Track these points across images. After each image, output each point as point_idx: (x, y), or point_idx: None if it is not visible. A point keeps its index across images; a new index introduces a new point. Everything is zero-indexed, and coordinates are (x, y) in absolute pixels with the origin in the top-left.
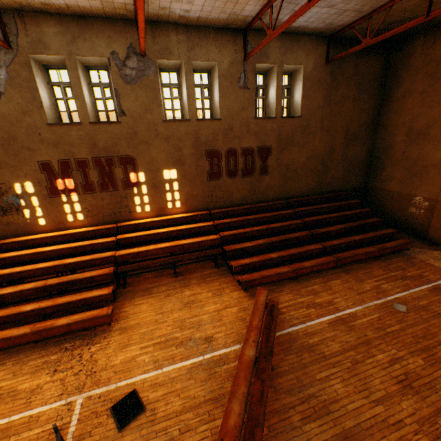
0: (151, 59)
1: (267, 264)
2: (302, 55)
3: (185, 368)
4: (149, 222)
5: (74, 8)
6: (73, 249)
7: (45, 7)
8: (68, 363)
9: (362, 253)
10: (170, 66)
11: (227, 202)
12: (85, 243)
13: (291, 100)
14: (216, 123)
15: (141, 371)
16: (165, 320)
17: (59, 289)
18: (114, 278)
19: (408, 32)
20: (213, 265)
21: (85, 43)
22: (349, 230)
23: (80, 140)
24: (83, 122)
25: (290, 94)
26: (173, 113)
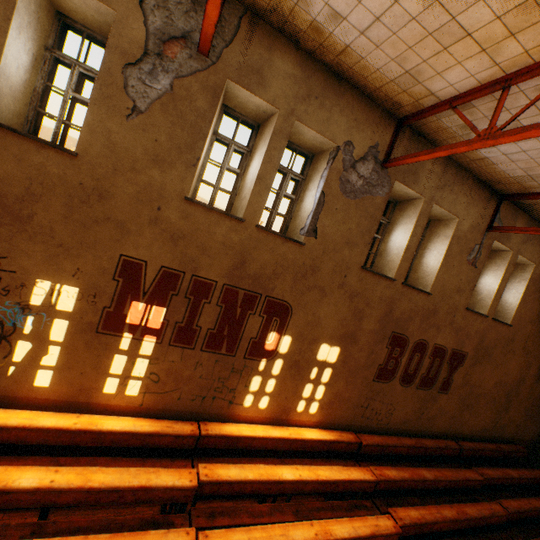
0: (390, 176)
1: None
2: (538, 251)
3: None
4: (262, 437)
5: (347, 58)
6: (91, 492)
7: (306, 32)
8: None
9: None
10: (394, 193)
11: (382, 421)
12: (126, 479)
13: None
14: (422, 297)
15: None
16: None
17: None
18: None
19: None
20: None
21: (319, 109)
22: None
23: (223, 246)
24: (245, 220)
25: None
26: None
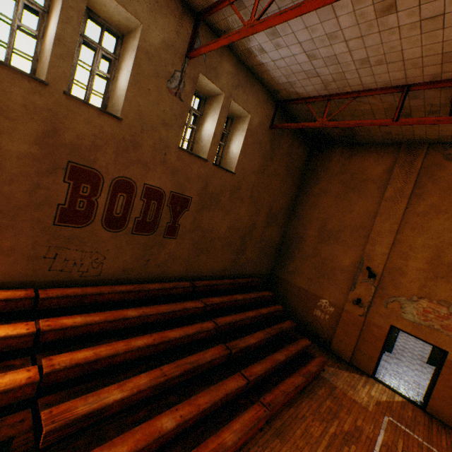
0: None
1: (149, 451)
2: (252, 102)
3: None
4: None
5: None
6: None
7: None
8: None
9: (294, 389)
10: None
11: (90, 273)
12: None
13: (225, 149)
14: (110, 122)
15: None
16: None
17: None
18: None
19: (333, 138)
20: None
21: None
22: (269, 340)
23: None
24: None
25: (226, 142)
26: (6, 52)
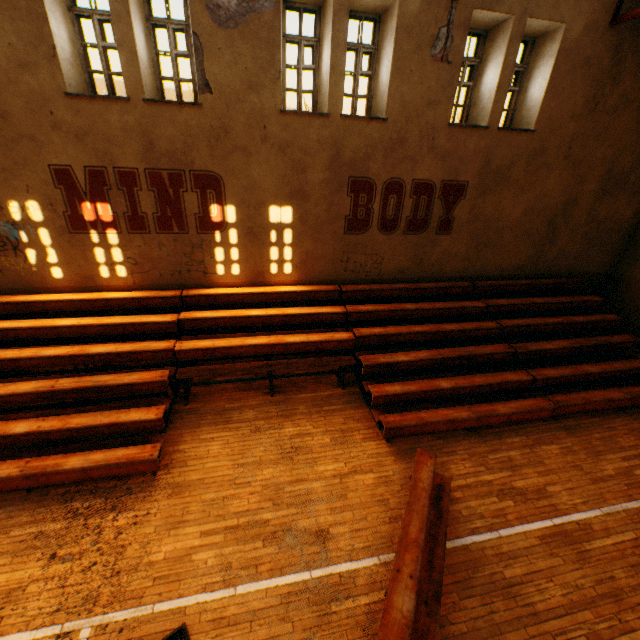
0: None
1: (430, 397)
2: None
3: (276, 592)
4: (237, 294)
5: None
6: (105, 327)
7: None
8: (76, 544)
9: (601, 400)
10: None
11: (372, 273)
12: (125, 320)
13: (520, 95)
14: (376, 127)
15: (199, 586)
16: (247, 480)
17: (76, 397)
18: (170, 385)
19: None
20: (336, 381)
21: None
22: (578, 351)
23: (124, 132)
24: (131, 98)
25: (521, 84)
26: (298, 98)
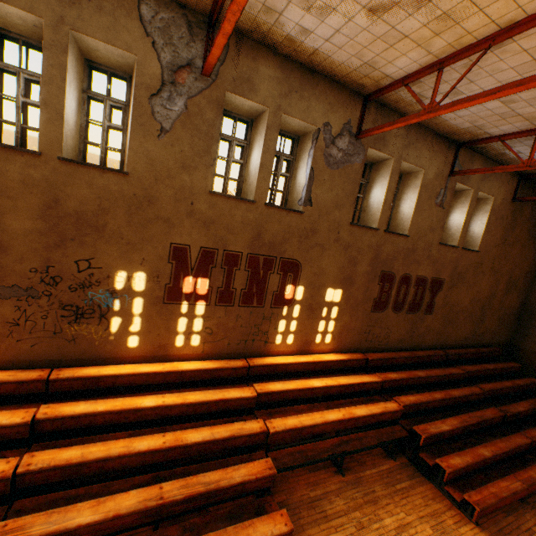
0: (363, 145)
1: (478, 466)
2: (495, 186)
3: None
4: (293, 363)
5: (317, 57)
6: (189, 406)
7: (282, 43)
8: None
9: None
10: (369, 157)
11: (382, 343)
12: (209, 396)
13: None
14: (402, 240)
15: None
16: None
17: (182, 508)
18: None
19: None
20: (383, 451)
21: (300, 100)
22: (533, 411)
23: (243, 224)
24: (256, 201)
25: None
26: None
